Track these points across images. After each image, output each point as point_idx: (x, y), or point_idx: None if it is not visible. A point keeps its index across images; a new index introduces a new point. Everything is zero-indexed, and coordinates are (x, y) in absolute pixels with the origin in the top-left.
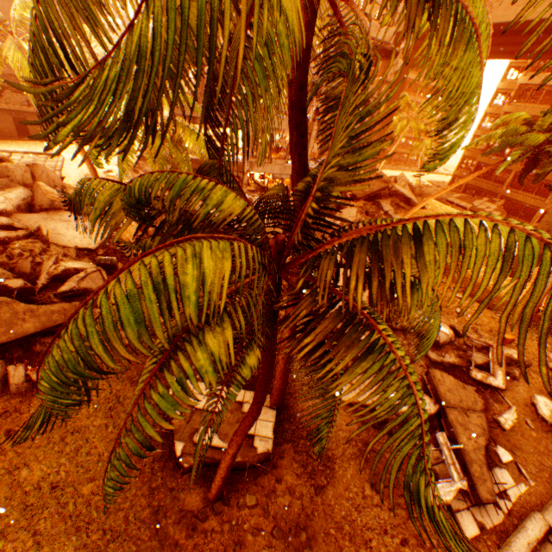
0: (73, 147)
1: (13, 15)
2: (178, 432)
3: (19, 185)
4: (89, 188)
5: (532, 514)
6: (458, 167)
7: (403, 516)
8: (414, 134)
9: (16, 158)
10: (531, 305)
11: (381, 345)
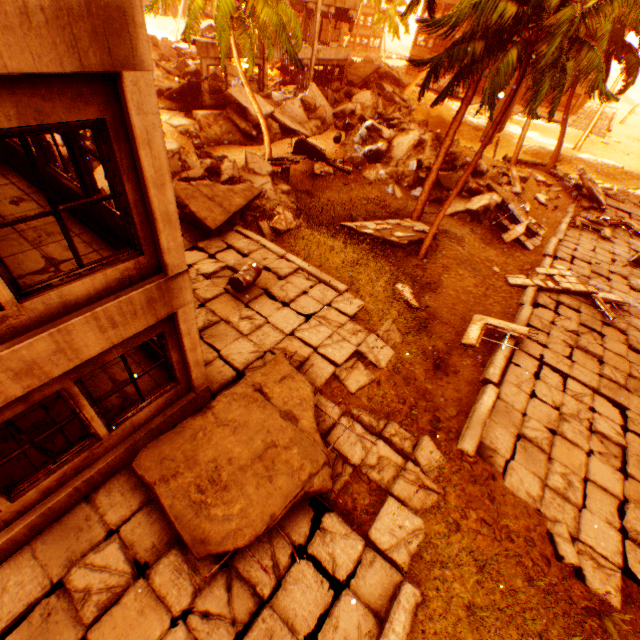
0: None
1: None
2: (384, 237)
3: None
4: (490, 4)
5: (551, 237)
6: (414, 46)
7: (501, 251)
8: (375, 3)
9: None
10: (638, 12)
11: (592, 47)
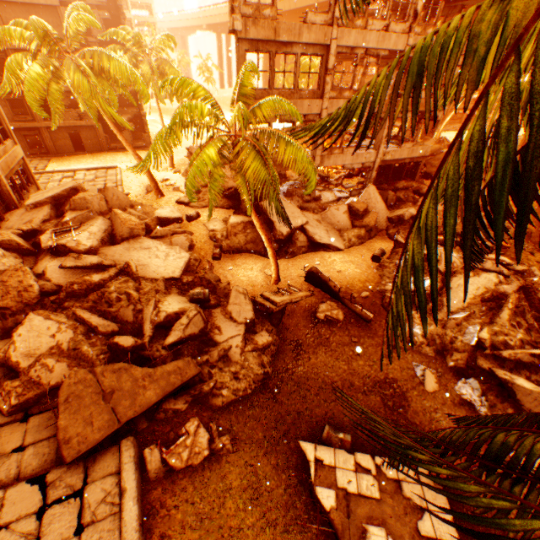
0: (124, 155)
1: (66, 32)
2: (344, 535)
3: (97, 215)
4: None
5: None
6: None
7: None
8: None
9: (80, 177)
10: None
11: None
